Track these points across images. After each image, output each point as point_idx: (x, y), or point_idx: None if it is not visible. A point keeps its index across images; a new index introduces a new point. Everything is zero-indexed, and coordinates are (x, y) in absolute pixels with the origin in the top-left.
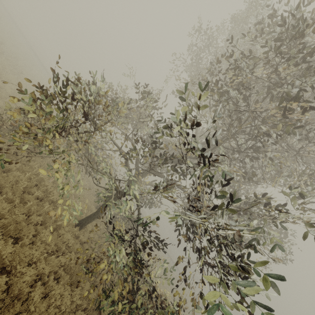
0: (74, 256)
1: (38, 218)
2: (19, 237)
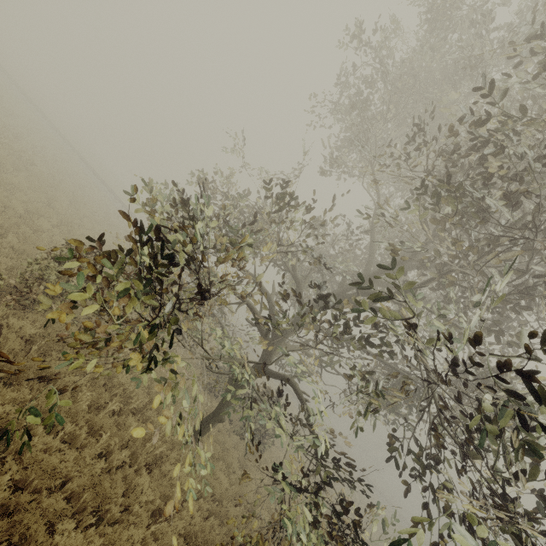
0: (195, 508)
1: (123, 453)
2: (101, 504)
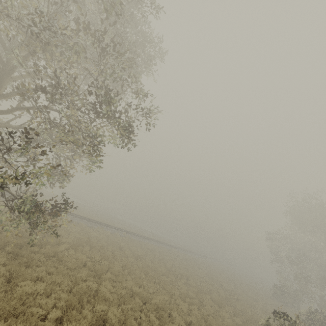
0: None
1: None
2: None
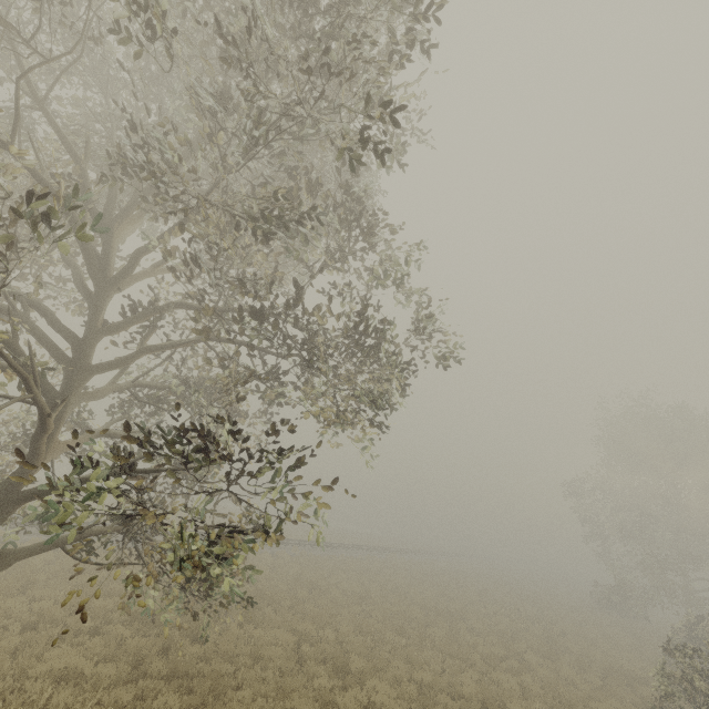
0: None
1: None
2: None
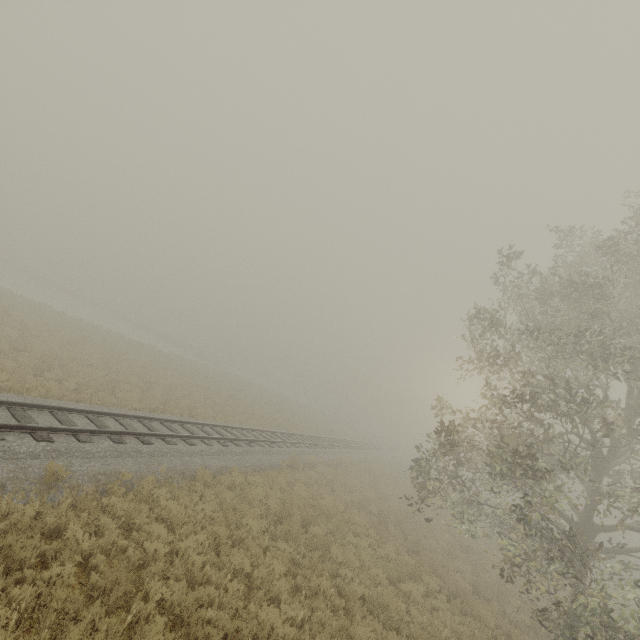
0: None
1: None
2: None
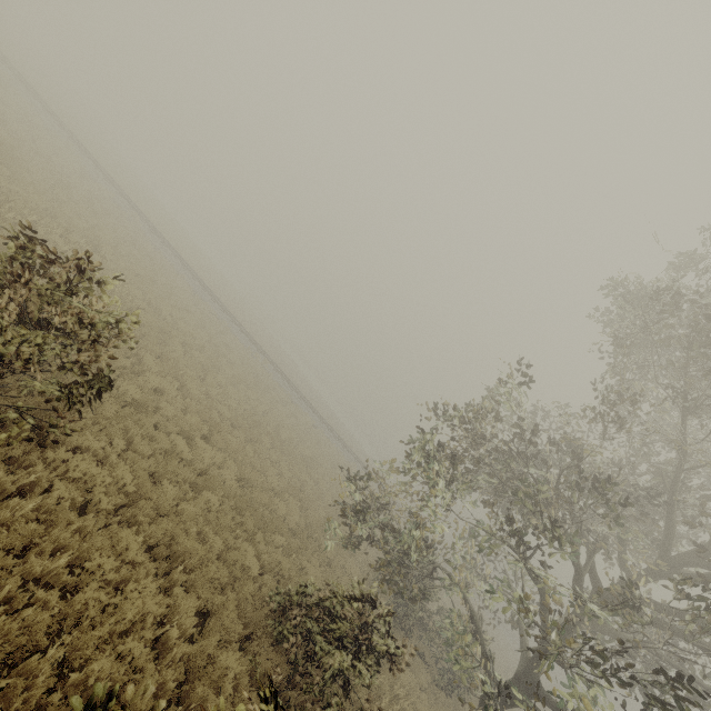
0: None
1: None
2: None
